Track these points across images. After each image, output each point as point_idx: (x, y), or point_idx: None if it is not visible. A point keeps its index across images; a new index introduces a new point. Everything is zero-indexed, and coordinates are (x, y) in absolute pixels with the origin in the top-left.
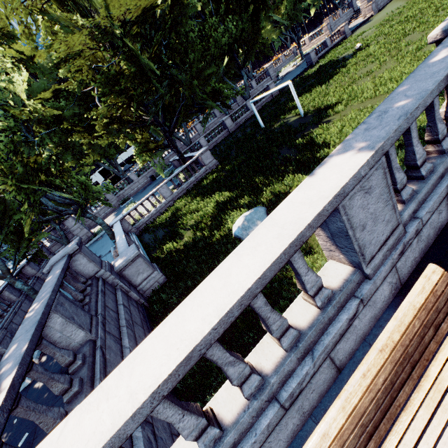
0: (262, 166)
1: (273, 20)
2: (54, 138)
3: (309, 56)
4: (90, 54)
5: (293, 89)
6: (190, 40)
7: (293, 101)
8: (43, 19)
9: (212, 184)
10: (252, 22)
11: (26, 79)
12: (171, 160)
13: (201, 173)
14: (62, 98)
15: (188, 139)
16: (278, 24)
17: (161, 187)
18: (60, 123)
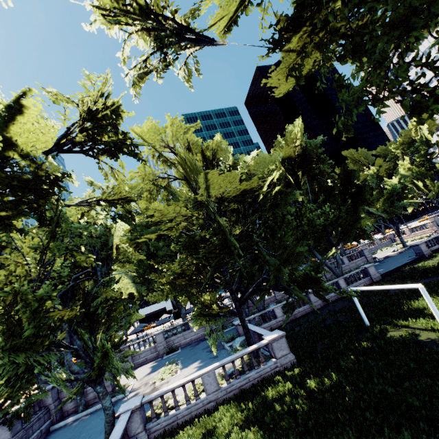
0: (391, 436)
1: (368, 211)
2: (140, 269)
3: (419, 247)
4: (183, 220)
5: (428, 296)
6: (286, 220)
7: (414, 300)
8: (164, 192)
9: (281, 411)
10: (350, 212)
11: (125, 229)
12: (236, 323)
13: (267, 369)
14: (163, 240)
15: (262, 303)
16: (374, 215)
17: (206, 372)
18: (152, 258)
